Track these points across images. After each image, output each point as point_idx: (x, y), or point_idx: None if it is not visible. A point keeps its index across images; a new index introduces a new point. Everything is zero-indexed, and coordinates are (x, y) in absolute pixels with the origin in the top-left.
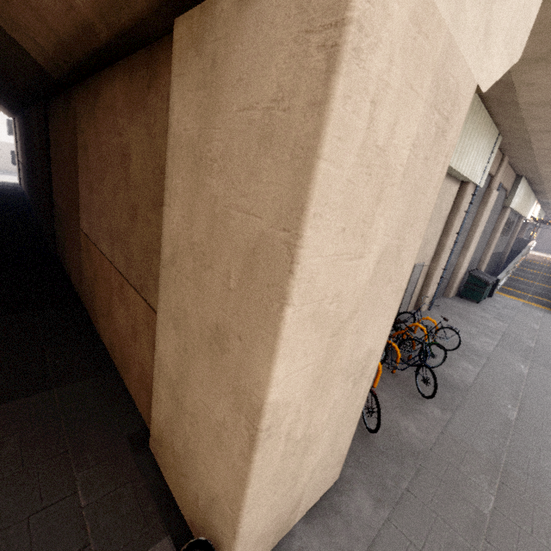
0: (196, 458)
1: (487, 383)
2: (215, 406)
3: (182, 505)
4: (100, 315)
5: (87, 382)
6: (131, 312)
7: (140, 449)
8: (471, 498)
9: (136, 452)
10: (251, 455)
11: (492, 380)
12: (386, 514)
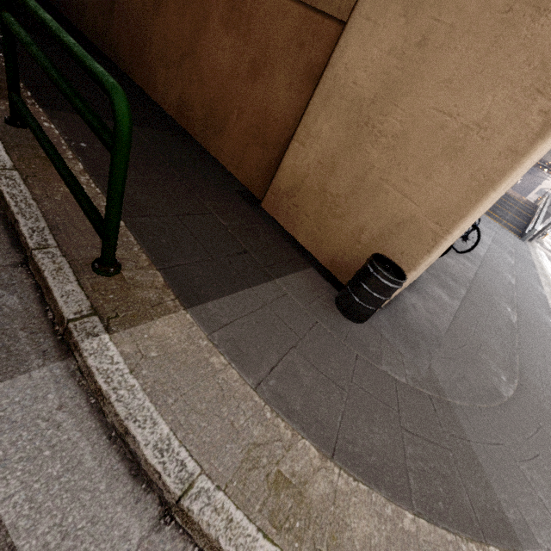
0: (382, 187)
1: (493, 260)
2: (471, 105)
3: (318, 250)
4: (160, 65)
5: (165, 134)
6: (255, 37)
7: (254, 205)
8: (503, 313)
9: (251, 205)
10: (534, 145)
11: (495, 259)
12: (458, 304)
